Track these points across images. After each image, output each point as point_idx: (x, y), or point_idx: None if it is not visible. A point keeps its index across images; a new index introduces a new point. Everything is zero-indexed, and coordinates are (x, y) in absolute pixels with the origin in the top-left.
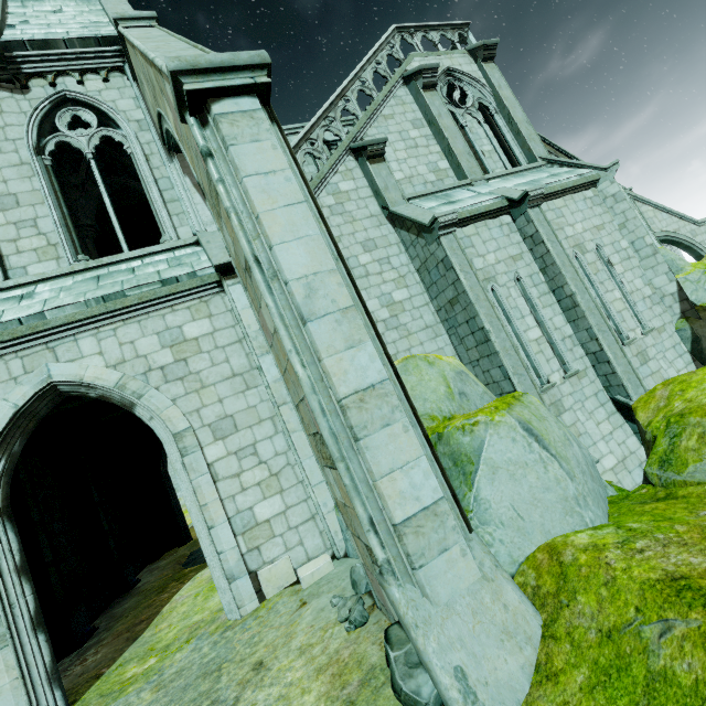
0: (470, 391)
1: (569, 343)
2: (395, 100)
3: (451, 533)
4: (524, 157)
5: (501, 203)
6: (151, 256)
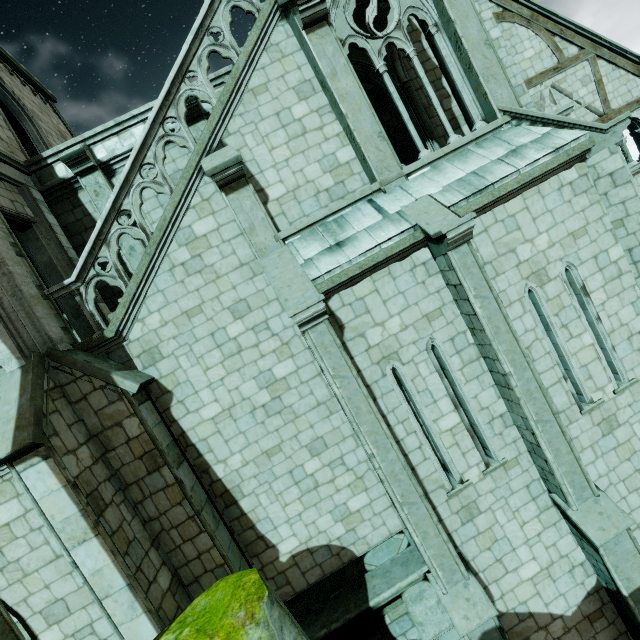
0: None
1: (499, 425)
2: (269, 54)
3: None
4: (478, 106)
5: (412, 237)
6: None
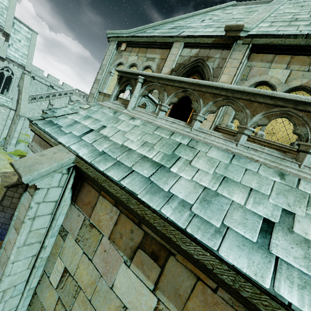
0: (26, 140)
1: None
2: (65, 98)
3: (14, 145)
4: None
5: None
6: (3, 96)
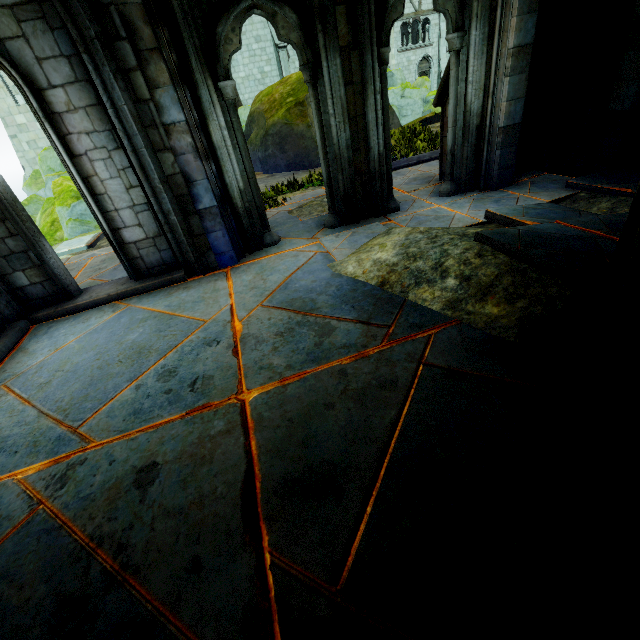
0: None
1: None
2: None
3: None
4: None
5: None
6: None
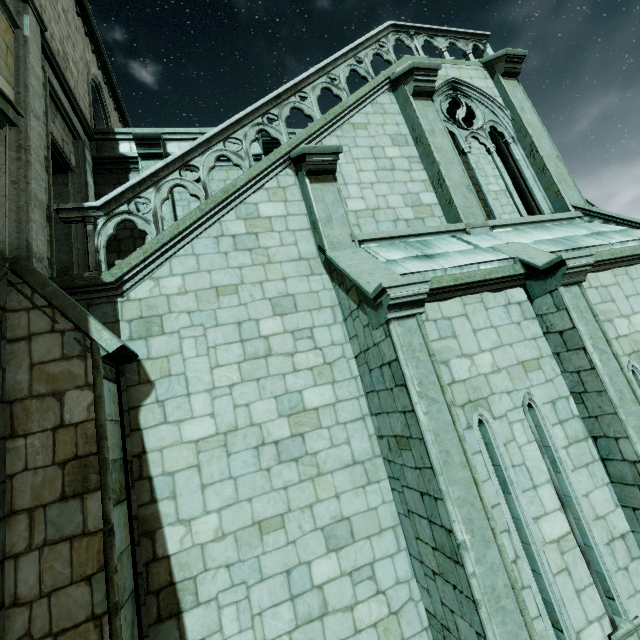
0: None
1: (622, 552)
2: (373, 107)
3: None
4: (548, 202)
5: (512, 268)
6: None
